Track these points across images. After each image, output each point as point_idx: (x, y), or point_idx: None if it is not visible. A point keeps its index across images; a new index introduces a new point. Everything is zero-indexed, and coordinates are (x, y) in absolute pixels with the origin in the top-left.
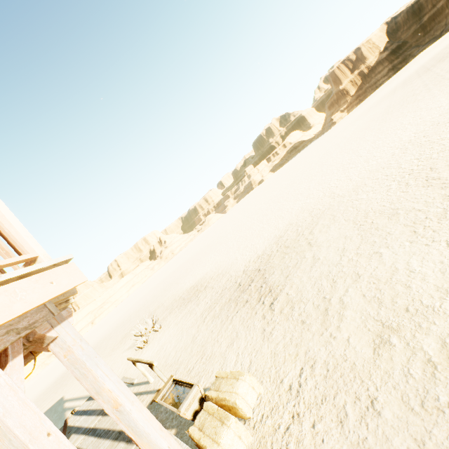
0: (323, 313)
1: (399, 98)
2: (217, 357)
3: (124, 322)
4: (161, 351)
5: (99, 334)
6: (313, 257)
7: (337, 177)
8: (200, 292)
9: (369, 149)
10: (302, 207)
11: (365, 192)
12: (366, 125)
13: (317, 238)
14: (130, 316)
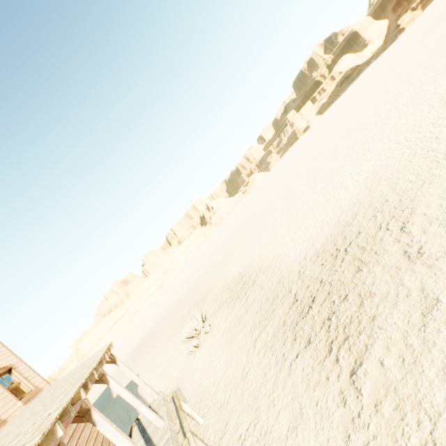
0: None
1: None
2: (275, 444)
3: (183, 297)
4: (210, 369)
5: (165, 302)
6: (423, 290)
7: (432, 120)
8: (248, 288)
9: None
10: (374, 173)
11: None
12: None
13: (421, 246)
14: (187, 292)
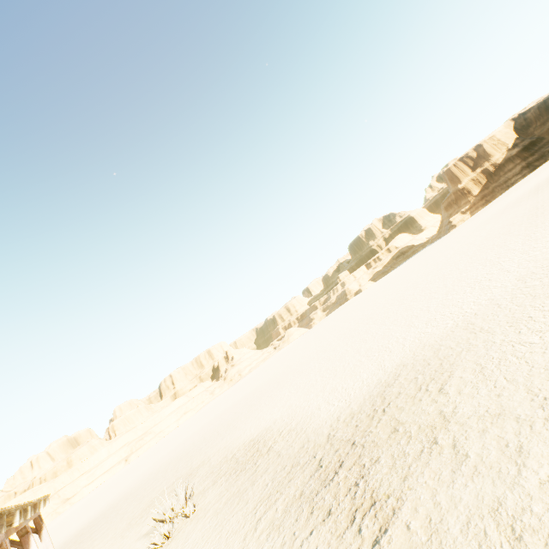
0: None
1: (548, 198)
2: None
3: (158, 473)
4: None
5: (127, 483)
6: (454, 447)
7: (472, 299)
8: (260, 456)
9: (520, 262)
10: (419, 338)
11: (536, 331)
12: (504, 229)
13: (456, 406)
14: (168, 466)
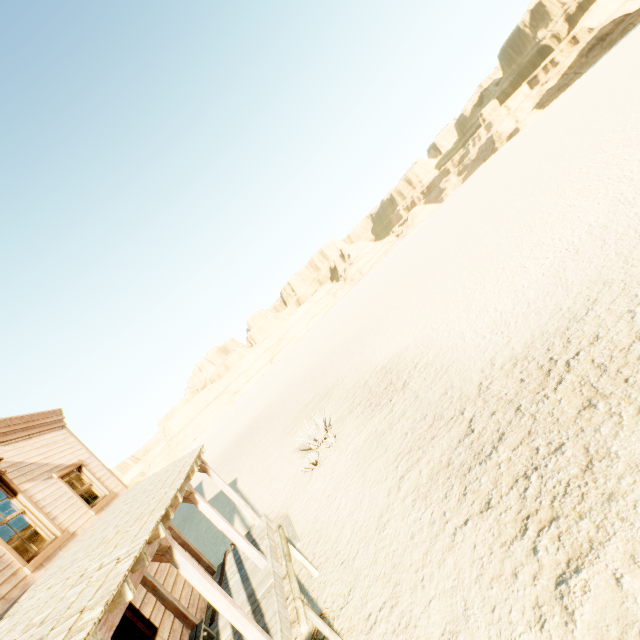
0: None
1: None
2: None
3: (299, 383)
4: (332, 502)
5: (276, 385)
6: None
7: None
8: (395, 392)
9: None
10: (638, 229)
11: None
12: None
13: None
14: (306, 377)
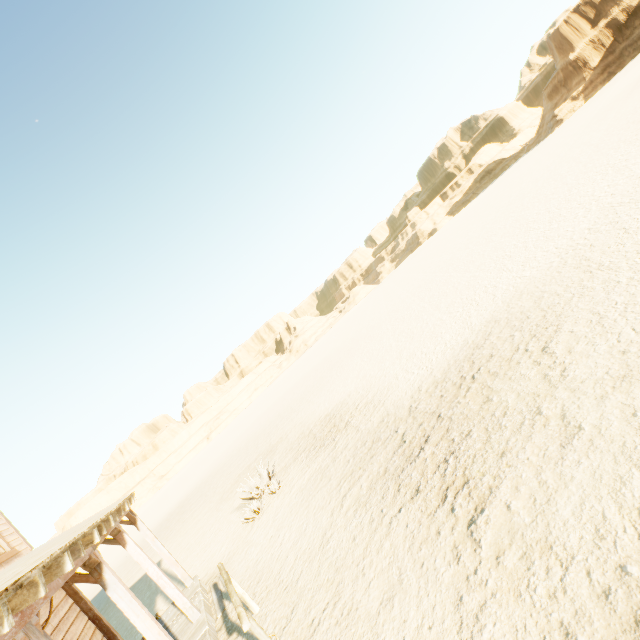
0: (632, 631)
1: None
2: (362, 623)
3: (240, 450)
4: (275, 540)
5: (213, 459)
6: (564, 418)
7: (587, 225)
8: (338, 431)
9: None
10: (515, 285)
11: None
12: (636, 115)
13: (565, 368)
14: (248, 443)
